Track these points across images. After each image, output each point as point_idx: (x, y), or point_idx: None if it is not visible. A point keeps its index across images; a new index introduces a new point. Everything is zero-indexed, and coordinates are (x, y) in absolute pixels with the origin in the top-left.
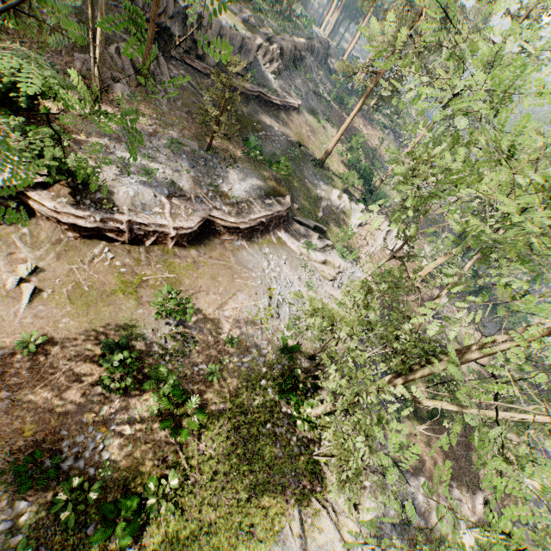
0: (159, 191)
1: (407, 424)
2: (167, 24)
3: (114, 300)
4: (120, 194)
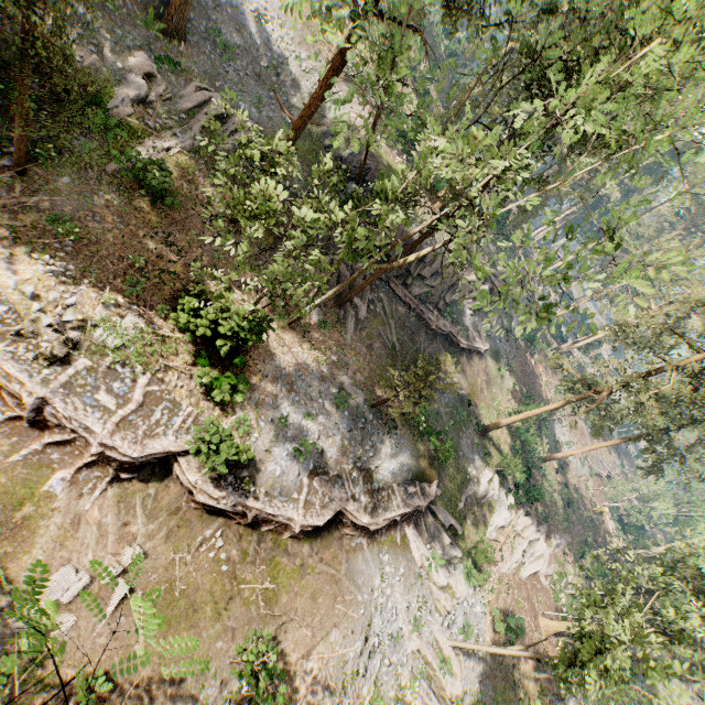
0: (305, 466)
1: None
2: (390, 252)
3: (198, 620)
4: (266, 472)
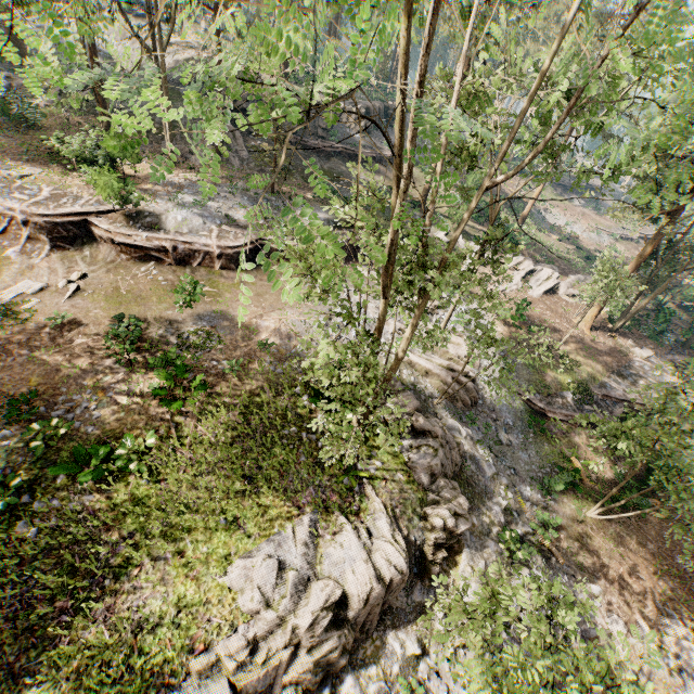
0: (210, 221)
1: (567, 506)
2: (243, 106)
3: (146, 303)
4: (169, 219)
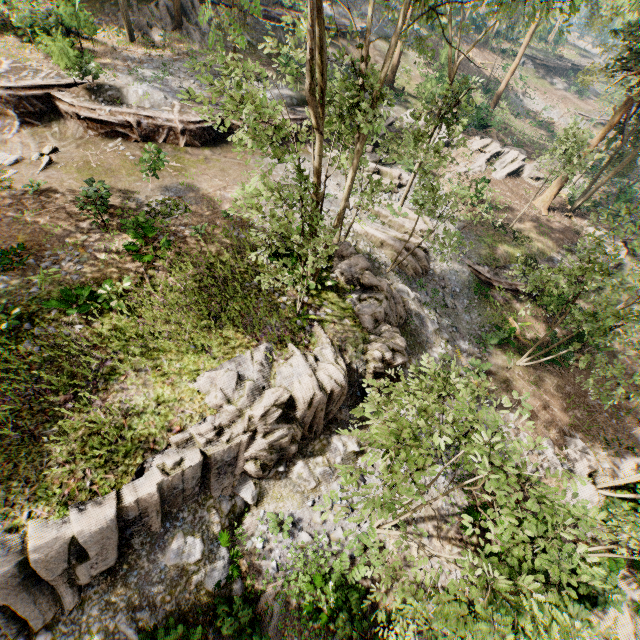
0: (172, 96)
1: (500, 357)
2: None
3: (116, 175)
4: (130, 93)
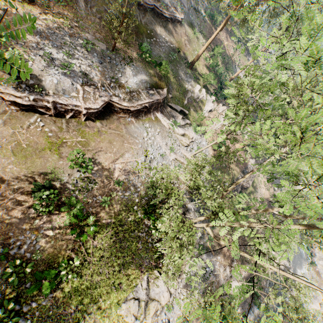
0: (76, 80)
1: (216, 229)
2: None
3: (43, 155)
4: (47, 81)
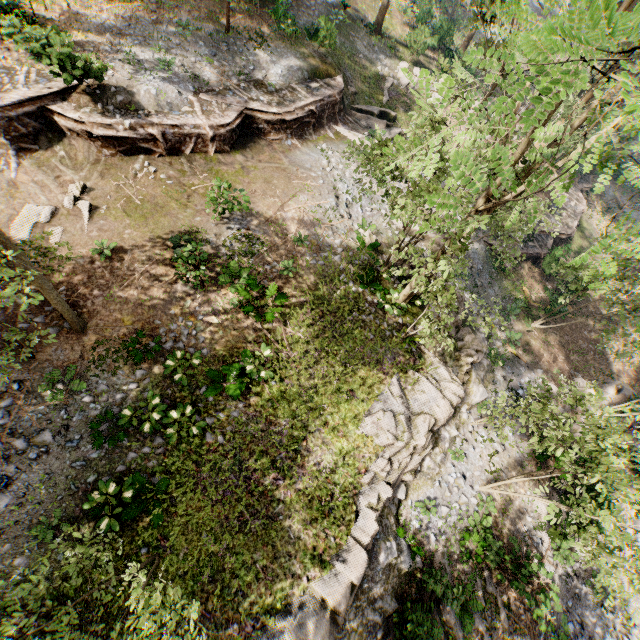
0: (183, 88)
1: (519, 322)
2: None
3: (169, 211)
4: (142, 94)
